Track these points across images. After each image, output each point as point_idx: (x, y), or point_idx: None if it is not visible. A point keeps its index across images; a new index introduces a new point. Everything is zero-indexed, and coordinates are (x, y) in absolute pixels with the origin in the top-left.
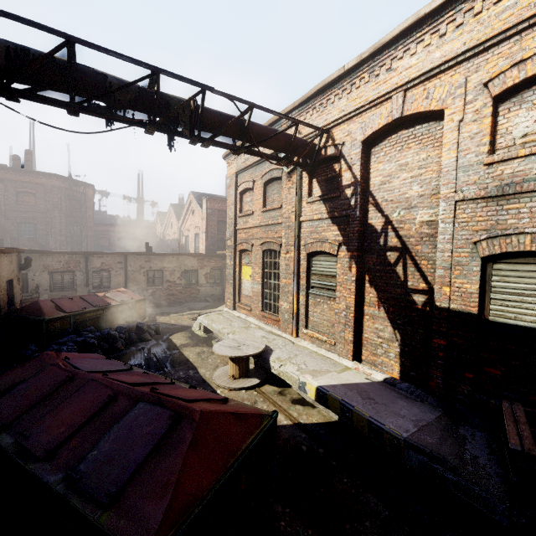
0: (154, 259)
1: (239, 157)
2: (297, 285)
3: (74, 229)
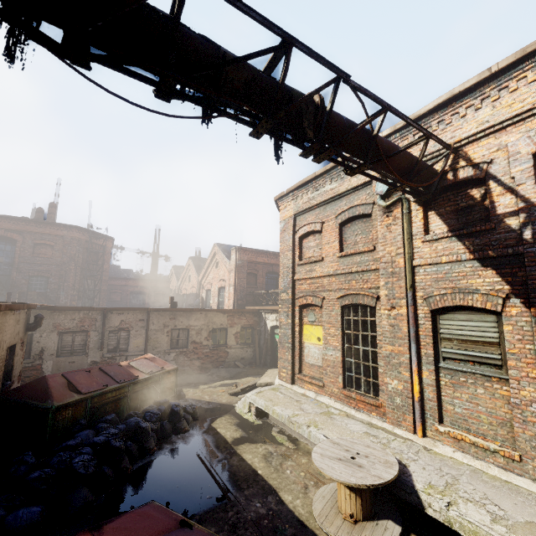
0: (180, 315)
1: (298, 197)
2: (417, 354)
3: (88, 283)
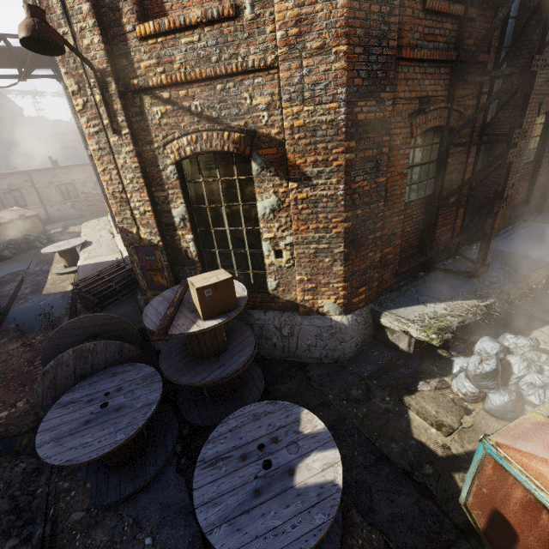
0: (60, 173)
1: None
2: (103, 191)
3: None
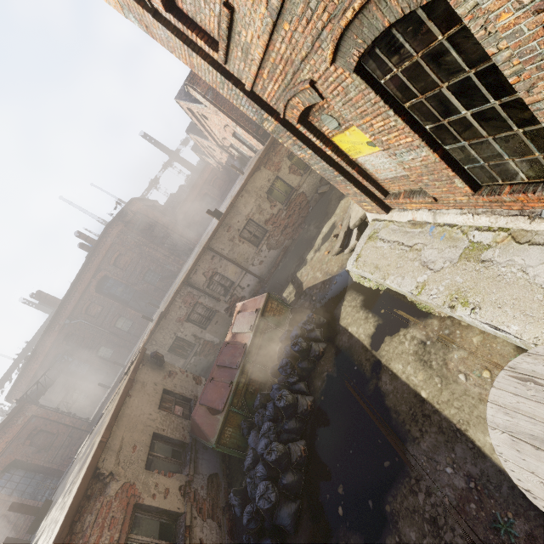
0: (230, 220)
1: None
2: None
3: (168, 244)
